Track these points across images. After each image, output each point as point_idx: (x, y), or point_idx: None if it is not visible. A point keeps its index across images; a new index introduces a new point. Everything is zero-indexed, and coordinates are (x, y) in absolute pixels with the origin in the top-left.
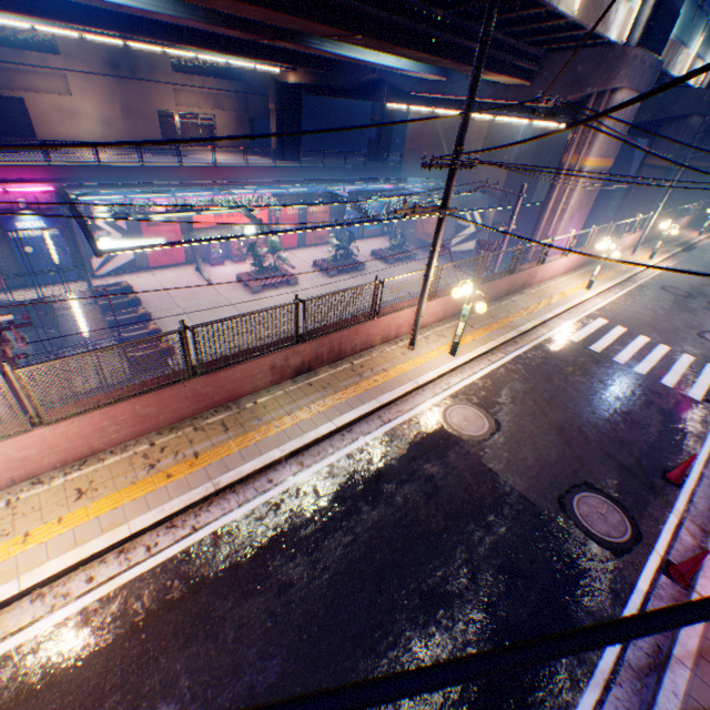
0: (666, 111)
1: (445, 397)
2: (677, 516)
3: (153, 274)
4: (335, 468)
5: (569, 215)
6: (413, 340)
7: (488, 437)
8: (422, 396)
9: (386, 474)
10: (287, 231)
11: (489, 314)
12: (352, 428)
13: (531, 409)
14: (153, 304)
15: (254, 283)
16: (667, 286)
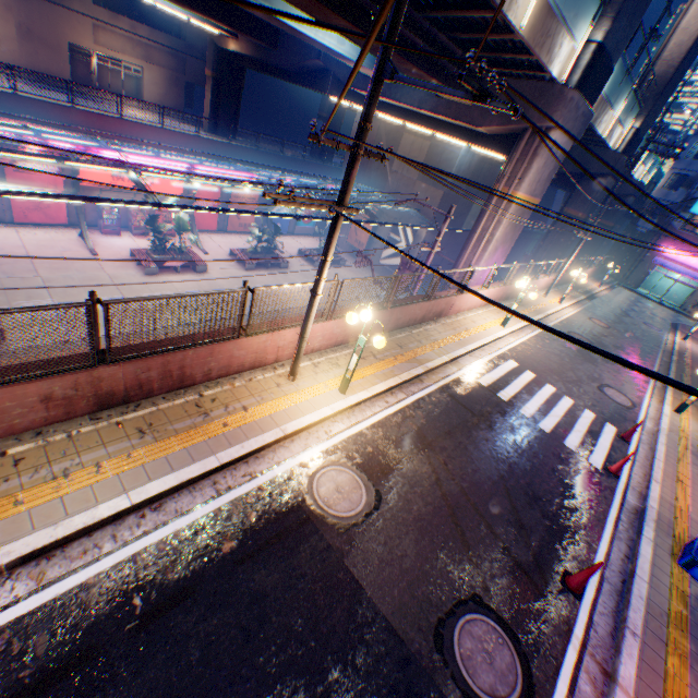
0: (587, 166)
1: (319, 453)
2: (576, 648)
3: (18, 231)
4: (102, 584)
5: (494, 247)
6: (294, 368)
7: (362, 520)
8: (288, 450)
9: (190, 592)
10: (182, 207)
11: (399, 342)
12: (163, 503)
13: (425, 476)
14: (3, 268)
15: (150, 263)
16: (573, 332)
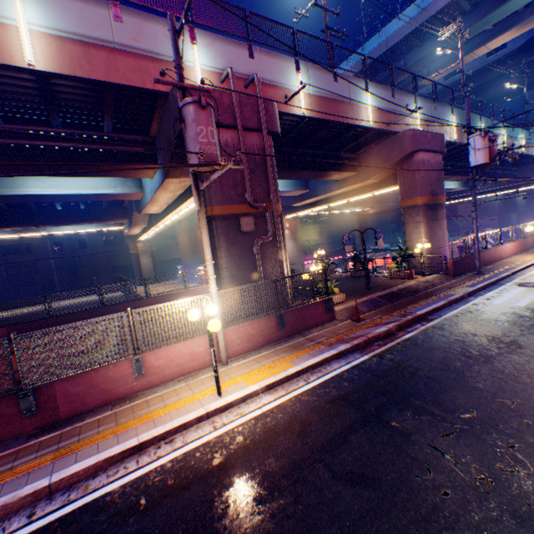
0: None
1: None
2: None
3: None
4: None
5: None
6: None
7: None
8: None
9: None
10: None
11: None
12: None
13: None
14: None
15: None
16: None
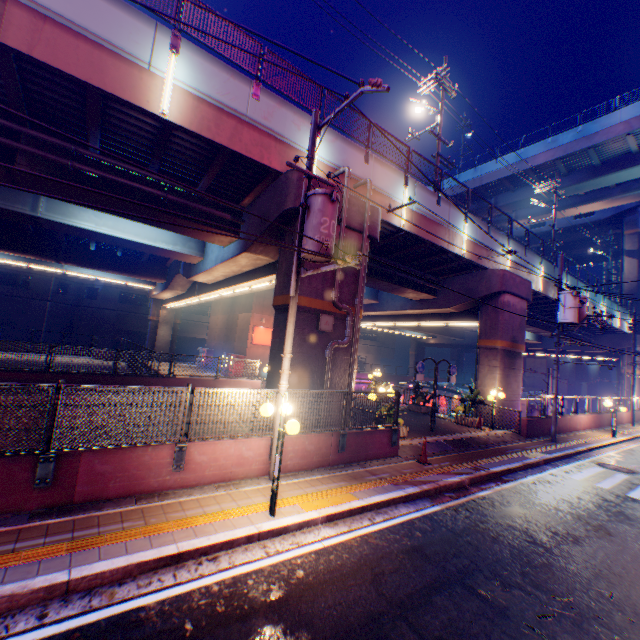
0: None
1: None
2: None
3: None
4: None
5: (636, 394)
6: (632, 421)
7: None
8: None
9: None
10: None
11: None
12: None
13: None
14: None
15: None
16: None
